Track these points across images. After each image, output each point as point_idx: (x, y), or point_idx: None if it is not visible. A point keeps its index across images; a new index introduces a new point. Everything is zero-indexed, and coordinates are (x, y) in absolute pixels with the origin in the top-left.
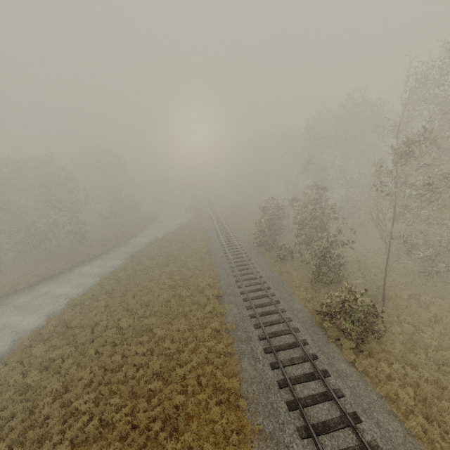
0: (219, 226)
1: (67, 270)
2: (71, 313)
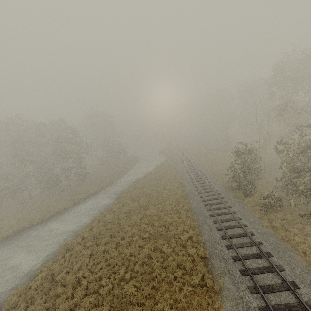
0: (189, 167)
1: (70, 207)
2: (60, 262)
